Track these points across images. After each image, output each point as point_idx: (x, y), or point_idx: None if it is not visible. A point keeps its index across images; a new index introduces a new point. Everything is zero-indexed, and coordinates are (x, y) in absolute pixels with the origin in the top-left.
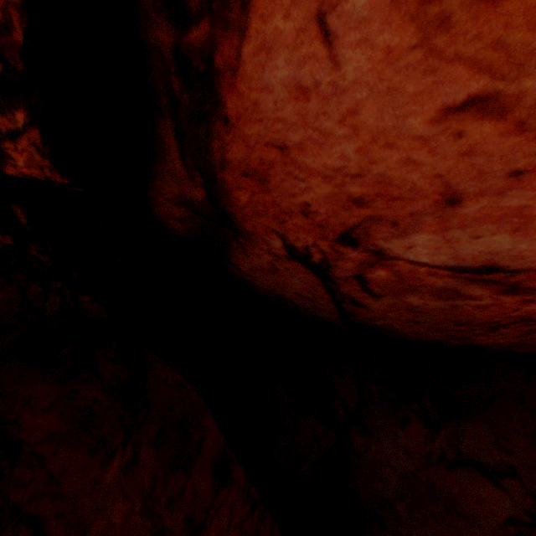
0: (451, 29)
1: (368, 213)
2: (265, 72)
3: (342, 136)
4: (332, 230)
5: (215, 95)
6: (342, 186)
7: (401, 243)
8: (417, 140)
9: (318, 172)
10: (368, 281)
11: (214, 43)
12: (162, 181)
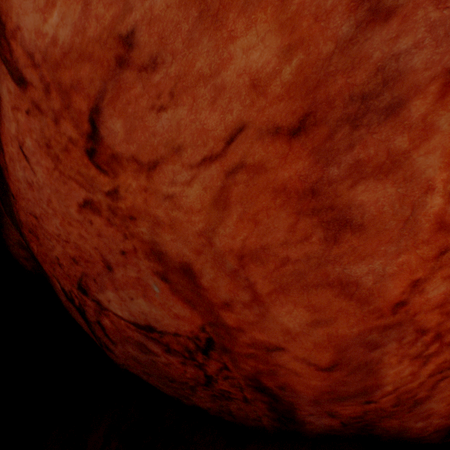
0: (63, 162)
1: (82, 269)
2: (16, 172)
3: (52, 214)
4: (74, 280)
5: (6, 180)
6: (65, 247)
7: (105, 296)
8: (79, 222)
9: (53, 235)
10: (105, 327)
11: None
12: (8, 229)
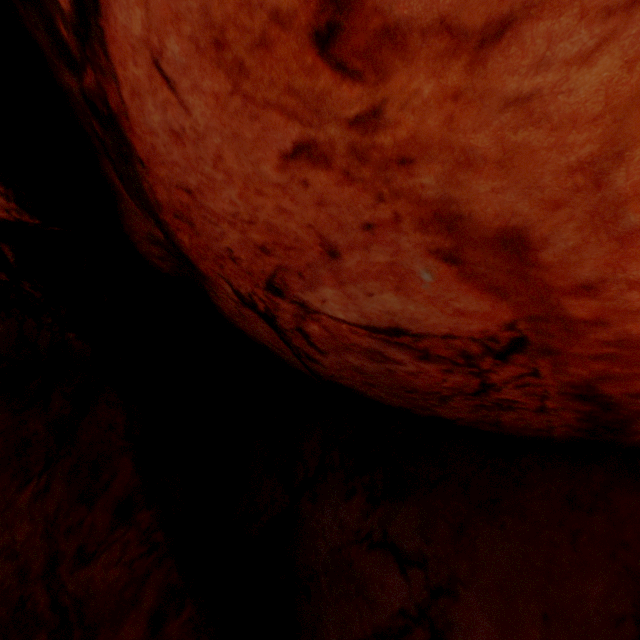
0: (250, 75)
1: (277, 262)
2: (146, 116)
3: (222, 181)
4: (259, 278)
5: (125, 137)
6: (245, 232)
7: (315, 296)
8: (277, 187)
9: (223, 217)
10: (310, 335)
11: (103, 88)
12: (131, 219)
